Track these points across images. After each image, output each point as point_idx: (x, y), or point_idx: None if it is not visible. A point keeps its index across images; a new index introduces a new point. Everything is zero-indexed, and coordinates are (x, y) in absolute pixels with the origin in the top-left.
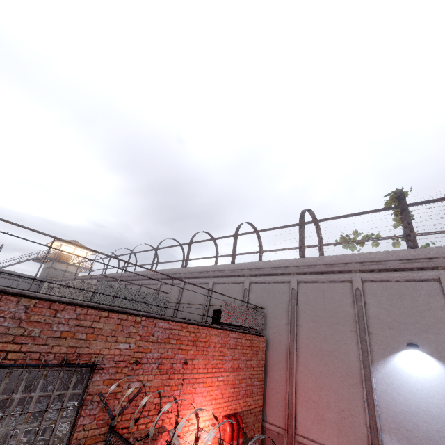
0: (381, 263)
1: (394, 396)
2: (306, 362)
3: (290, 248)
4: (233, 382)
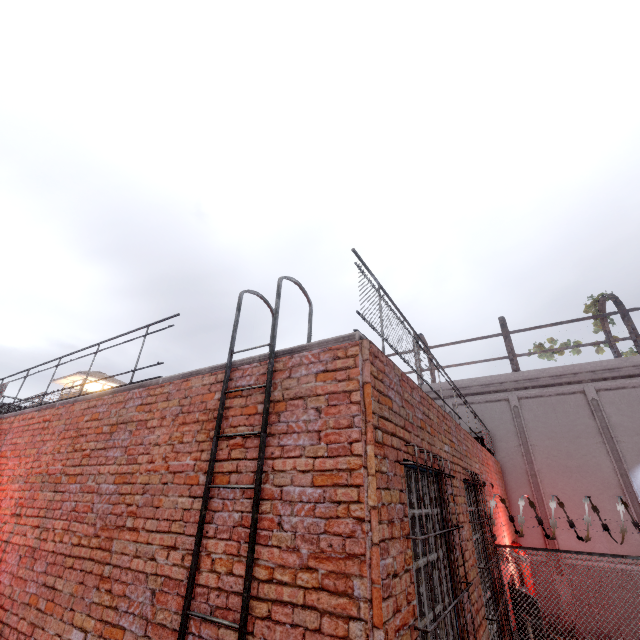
0: (614, 370)
1: None
2: (553, 482)
3: (472, 362)
4: (504, 509)
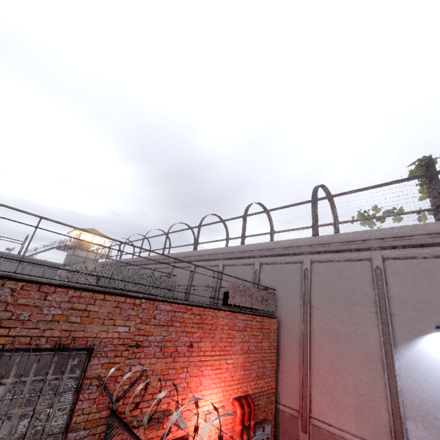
0: (405, 238)
1: (420, 382)
2: (321, 345)
3: (303, 228)
4: (243, 365)
